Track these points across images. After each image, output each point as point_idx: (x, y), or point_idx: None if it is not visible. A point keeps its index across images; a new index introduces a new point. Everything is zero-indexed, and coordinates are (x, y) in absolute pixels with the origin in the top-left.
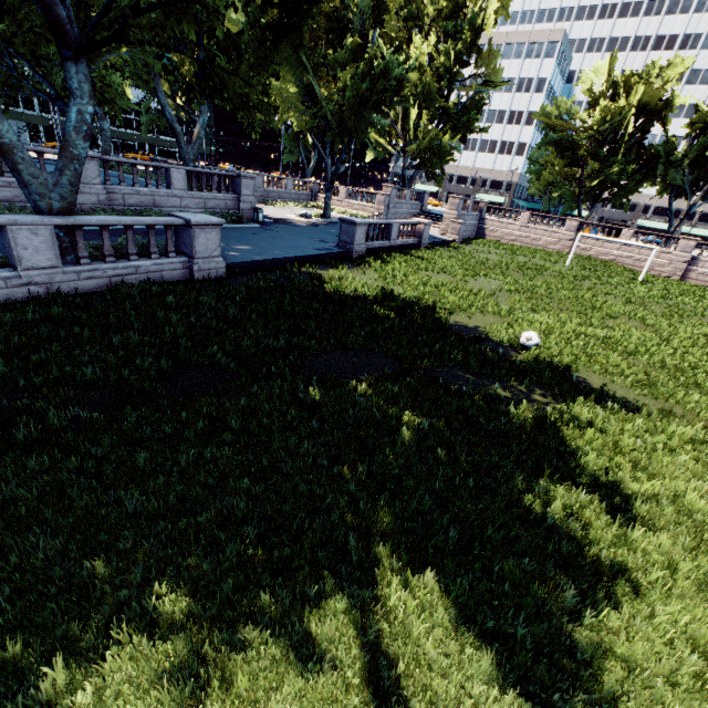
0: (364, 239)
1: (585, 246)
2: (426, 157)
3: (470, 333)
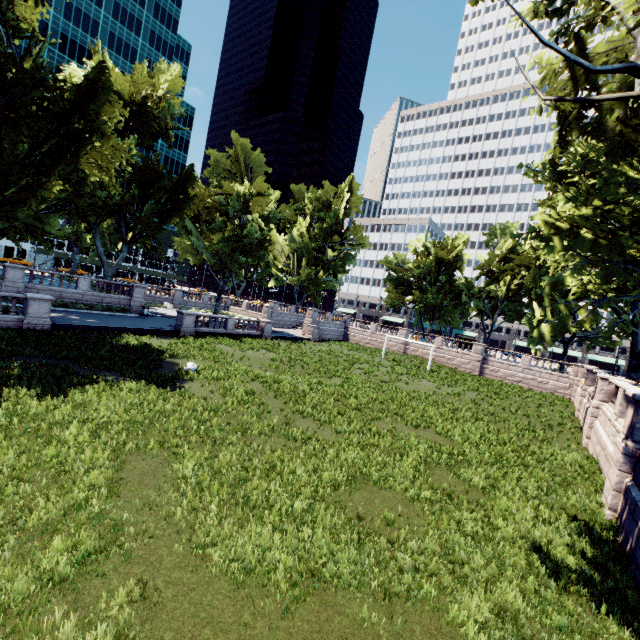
0: (194, 324)
1: (414, 348)
2: (306, 285)
3: (168, 365)
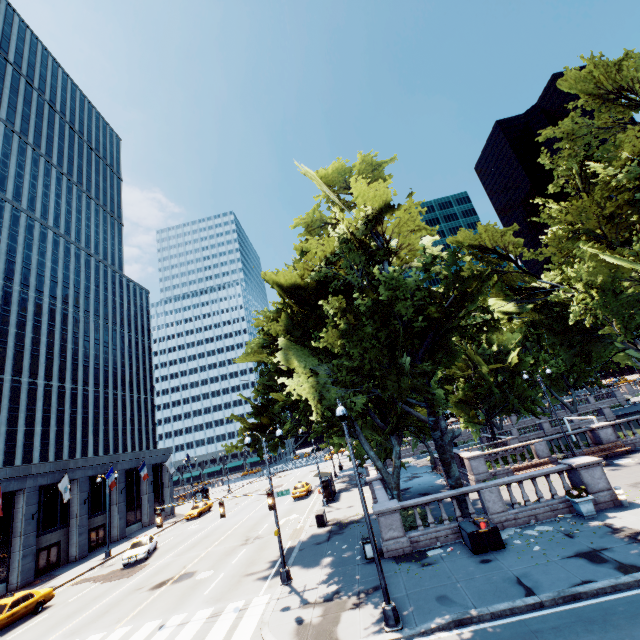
0: None
1: None
2: None
3: None
